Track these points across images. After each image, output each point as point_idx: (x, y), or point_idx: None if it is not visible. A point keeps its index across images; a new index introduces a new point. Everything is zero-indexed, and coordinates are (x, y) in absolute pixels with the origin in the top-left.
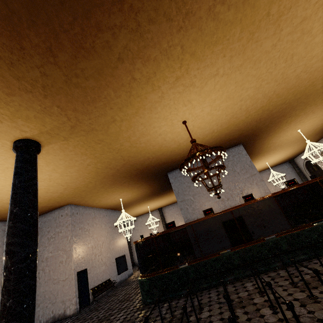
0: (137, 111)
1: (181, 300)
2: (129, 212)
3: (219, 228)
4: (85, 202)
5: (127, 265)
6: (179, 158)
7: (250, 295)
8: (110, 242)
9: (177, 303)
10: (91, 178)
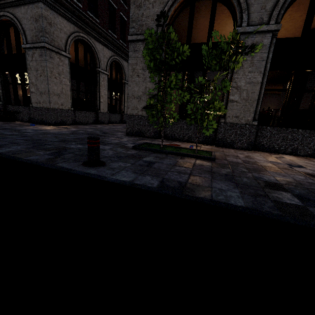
0: None
1: None
2: None
3: None
4: None
5: None
6: None
7: None
8: None
9: None
10: None
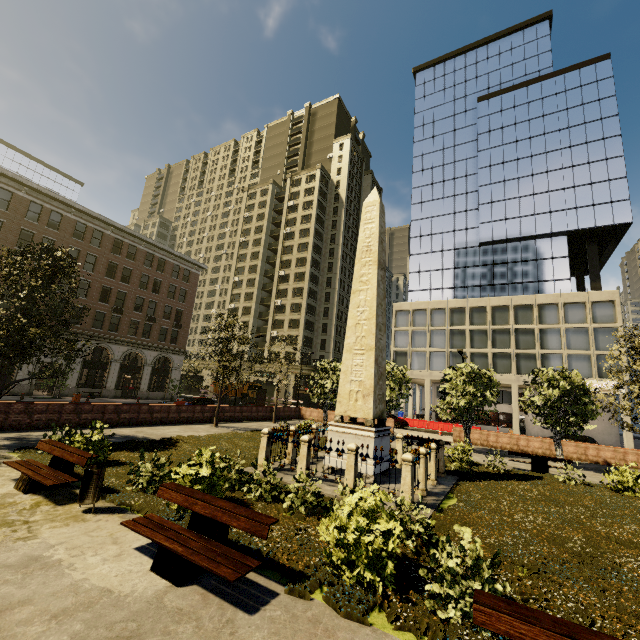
0: None
1: None
2: None
3: None
4: None
5: None
6: None
7: None
8: None
9: None
10: None
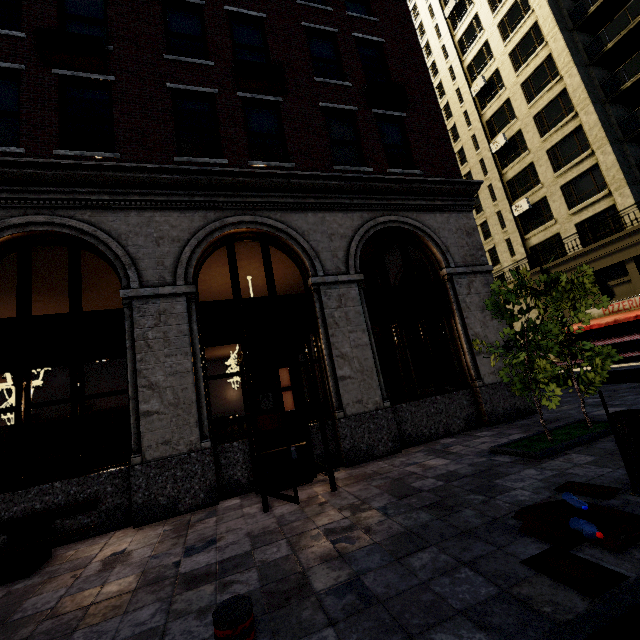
0: None
1: None
2: None
3: None
4: None
5: None
6: None
7: None
8: None
9: None
10: None
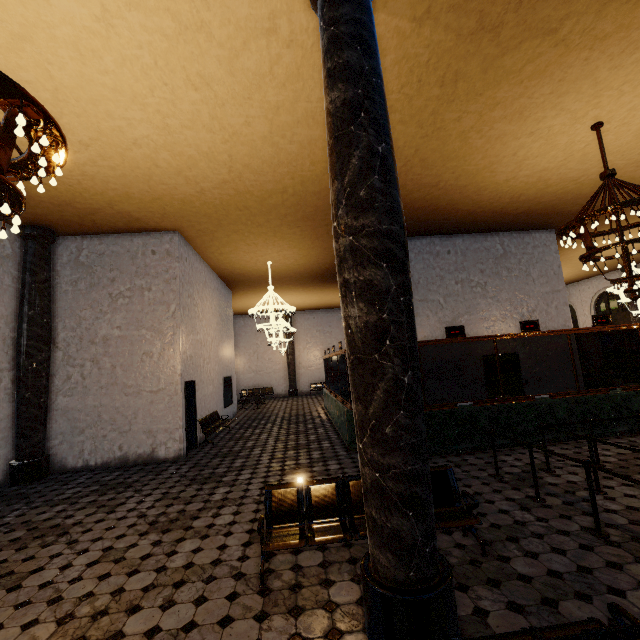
0: (608, 35)
1: (467, 457)
2: (239, 299)
3: (475, 364)
4: (209, 240)
5: (233, 395)
6: (462, 213)
7: (626, 461)
8: (219, 344)
9: (467, 460)
10: (299, 180)
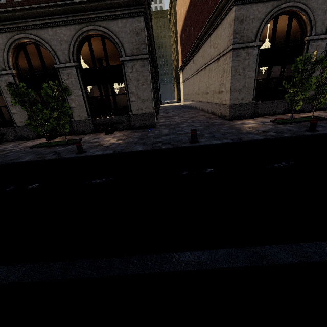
0: None
1: None
2: None
3: None
4: None
5: None
6: None
7: None
8: None
9: None
10: None
